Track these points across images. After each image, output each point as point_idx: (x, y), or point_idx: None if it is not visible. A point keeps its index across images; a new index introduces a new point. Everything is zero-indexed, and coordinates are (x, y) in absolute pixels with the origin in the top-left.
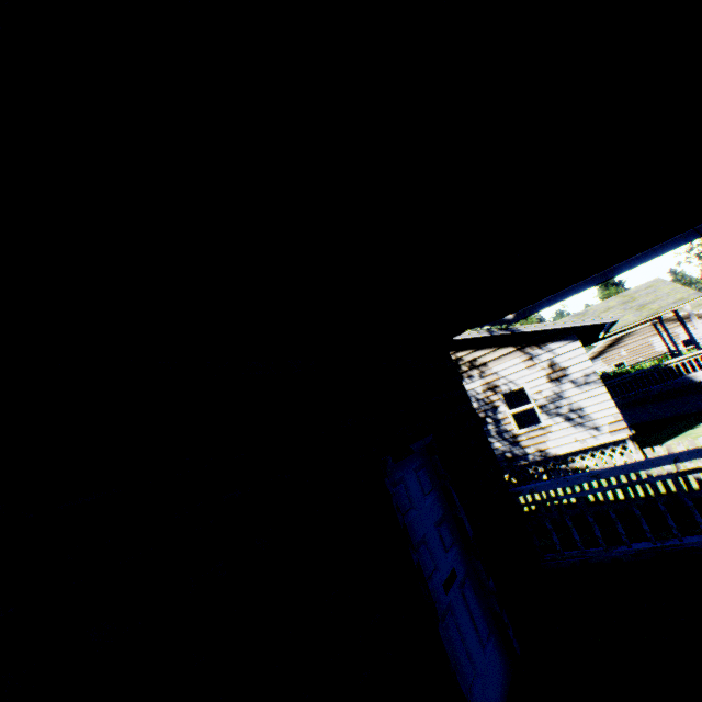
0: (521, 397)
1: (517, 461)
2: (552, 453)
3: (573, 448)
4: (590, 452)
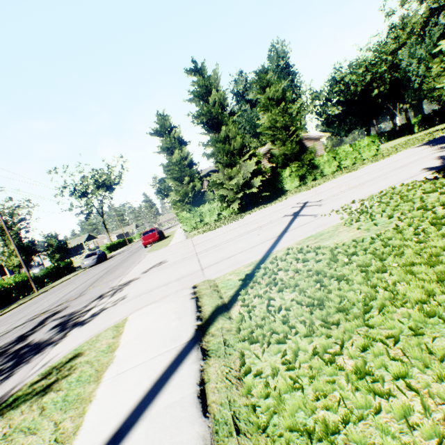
0: None
1: None
2: None
3: None
4: None
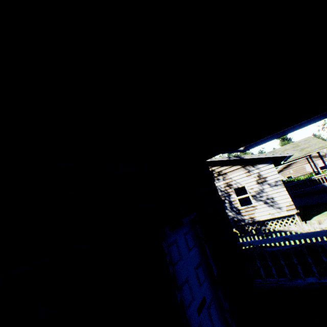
0: (242, 190)
1: (239, 222)
2: (257, 219)
3: (267, 217)
4: (276, 220)
